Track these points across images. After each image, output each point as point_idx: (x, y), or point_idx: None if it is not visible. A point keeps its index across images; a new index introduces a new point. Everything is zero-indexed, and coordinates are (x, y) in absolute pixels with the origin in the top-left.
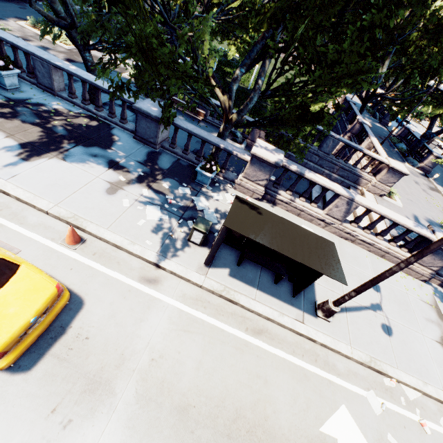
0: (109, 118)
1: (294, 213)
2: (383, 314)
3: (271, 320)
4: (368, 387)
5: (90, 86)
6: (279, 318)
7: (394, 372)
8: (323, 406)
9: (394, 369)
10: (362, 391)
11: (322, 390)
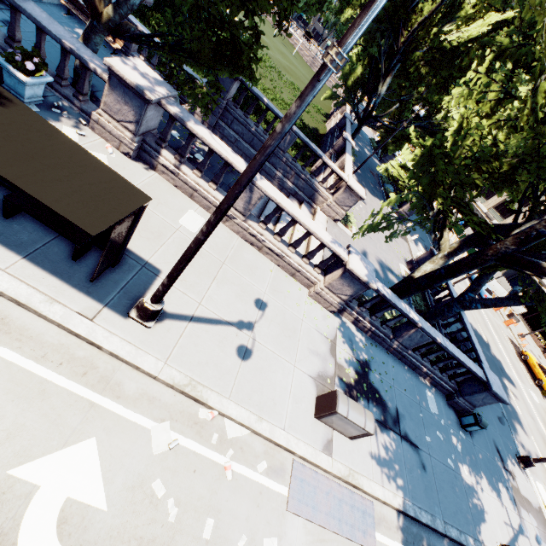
0: None
1: (185, 192)
2: (250, 335)
3: (24, 306)
4: (165, 418)
5: None
6: (41, 304)
7: (219, 402)
8: (48, 438)
9: (222, 399)
10: (149, 422)
11: (64, 415)
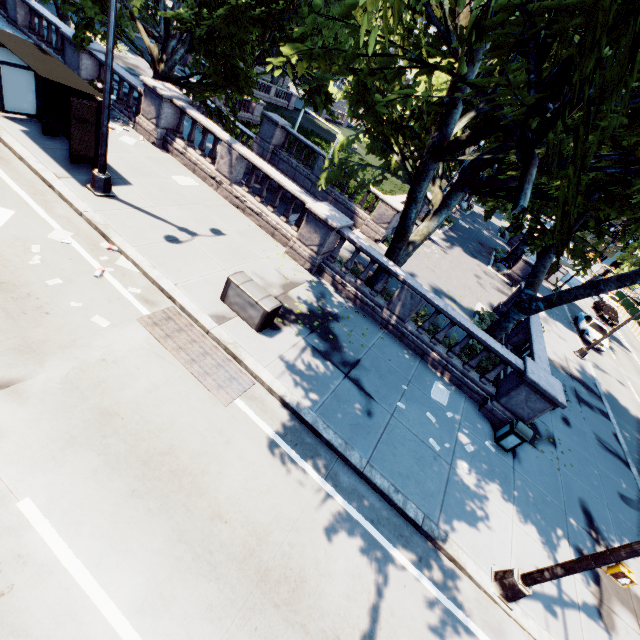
0: (53, 54)
1: (191, 169)
2: (189, 237)
3: (24, 161)
4: (73, 232)
5: (61, 37)
6: (33, 161)
7: (121, 242)
8: None
9: (126, 243)
10: (58, 227)
11: (6, 199)
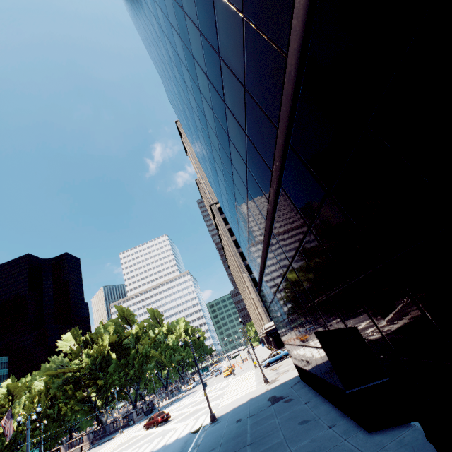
0: None
1: None
2: None
3: None
4: None
5: None
6: None
7: None
8: None
9: None
10: None
11: None
